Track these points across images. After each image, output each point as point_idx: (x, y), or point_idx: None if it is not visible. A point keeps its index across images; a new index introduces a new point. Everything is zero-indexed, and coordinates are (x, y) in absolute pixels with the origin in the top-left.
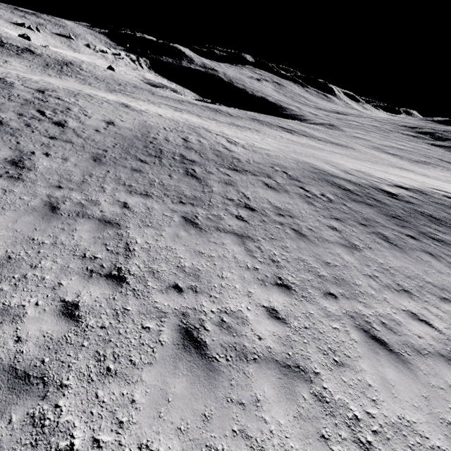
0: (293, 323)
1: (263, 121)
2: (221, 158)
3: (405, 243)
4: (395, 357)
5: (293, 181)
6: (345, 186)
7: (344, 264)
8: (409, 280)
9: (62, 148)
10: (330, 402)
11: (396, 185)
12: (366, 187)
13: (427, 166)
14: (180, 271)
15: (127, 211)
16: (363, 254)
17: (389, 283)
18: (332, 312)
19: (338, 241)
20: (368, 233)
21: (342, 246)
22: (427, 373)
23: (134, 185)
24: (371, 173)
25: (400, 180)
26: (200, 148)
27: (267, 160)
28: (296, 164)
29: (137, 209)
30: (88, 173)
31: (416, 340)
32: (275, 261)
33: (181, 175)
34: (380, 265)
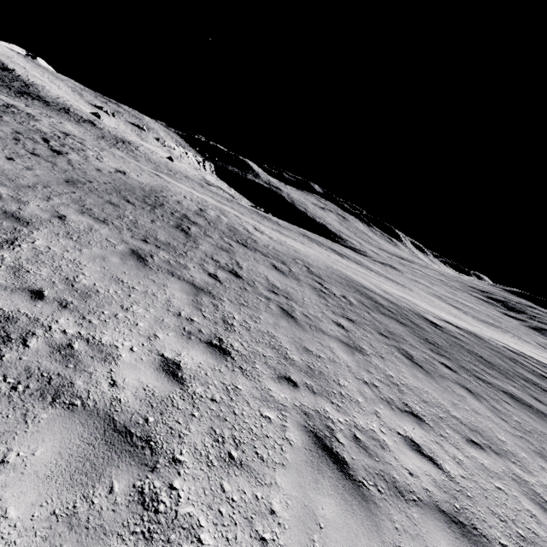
0: (195, 388)
1: (314, 239)
2: (234, 233)
3: (435, 369)
4: (351, 487)
5: (312, 275)
6: (378, 300)
7: (333, 359)
8: (425, 405)
9: (37, 162)
10: (163, 512)
11: (445, 320)
12: (405, 309)
13: (495, 328)
14: (65, 283)
15: (58, 220)
16: (369, 359)
17: (392, 398)
18: (277, 398)
19: (339, 337)
20: (386, 344)
21: (341, 342)
22: (402, 528)
23: (96, 210)
24: (417, 303)
25: (452, 319)
26: (214, 219)
27: (292, 253)
28: (326, 267)
29: (73, 224)
30: (45, 185)
31: (404, 475)
32: (229, 323)
33: (168, 225)
34: (387, 376)
